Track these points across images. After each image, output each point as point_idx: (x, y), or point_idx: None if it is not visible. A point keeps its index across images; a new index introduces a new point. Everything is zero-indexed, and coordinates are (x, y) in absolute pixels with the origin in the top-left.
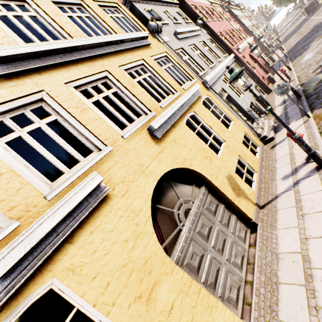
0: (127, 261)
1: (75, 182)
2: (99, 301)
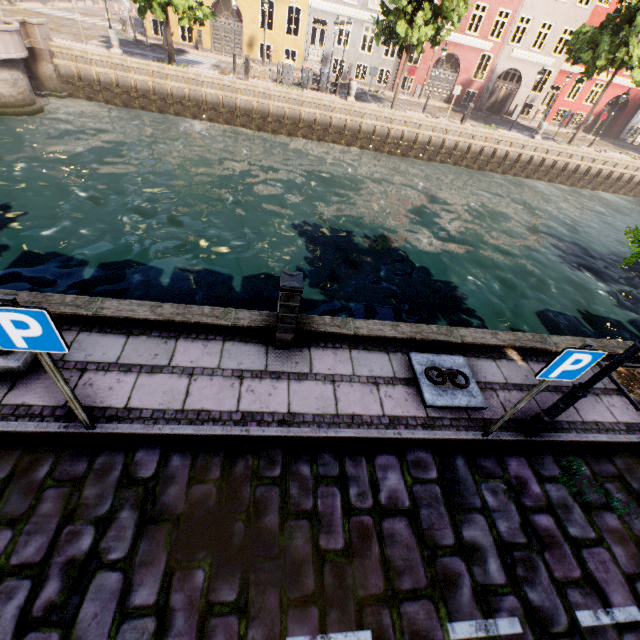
0: None
1: None
2: None
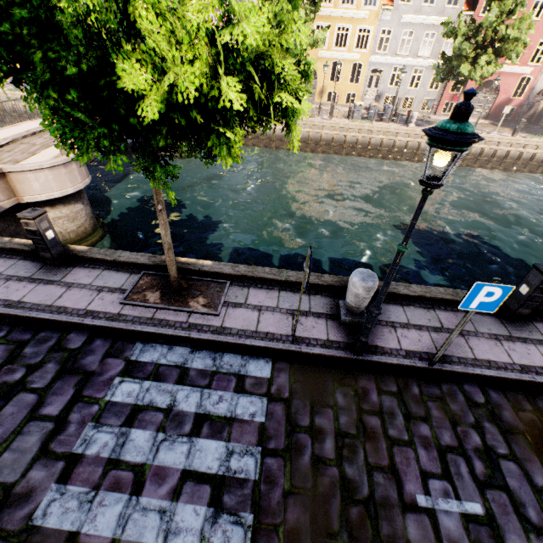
0: None
1: None
2: None
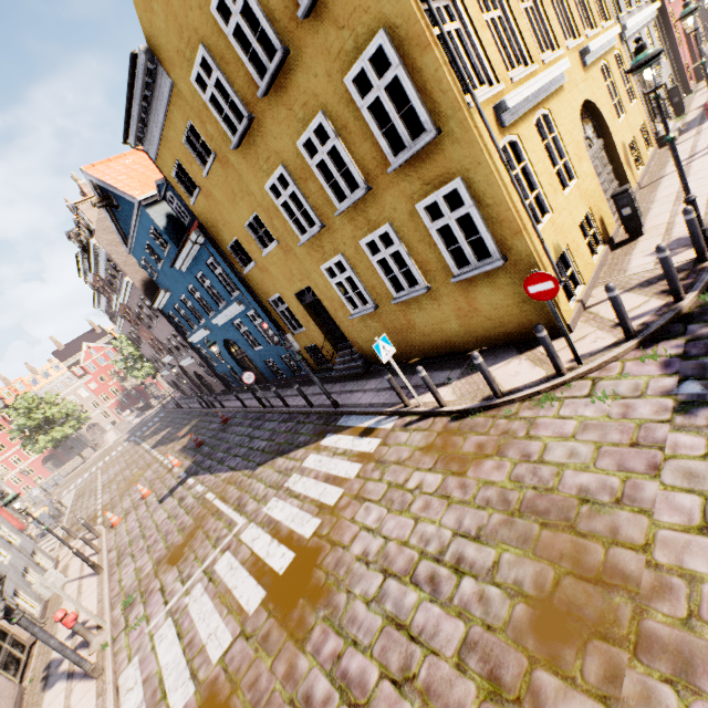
0: (571, 133)
1: (550, 63)
2: (563, 138)
